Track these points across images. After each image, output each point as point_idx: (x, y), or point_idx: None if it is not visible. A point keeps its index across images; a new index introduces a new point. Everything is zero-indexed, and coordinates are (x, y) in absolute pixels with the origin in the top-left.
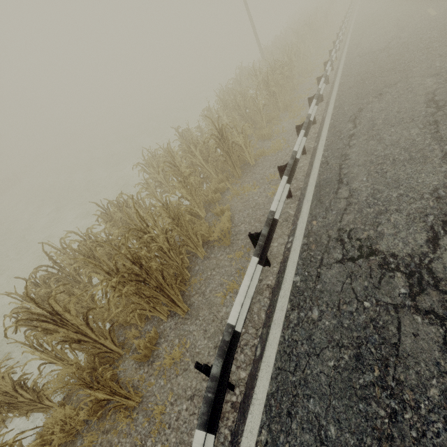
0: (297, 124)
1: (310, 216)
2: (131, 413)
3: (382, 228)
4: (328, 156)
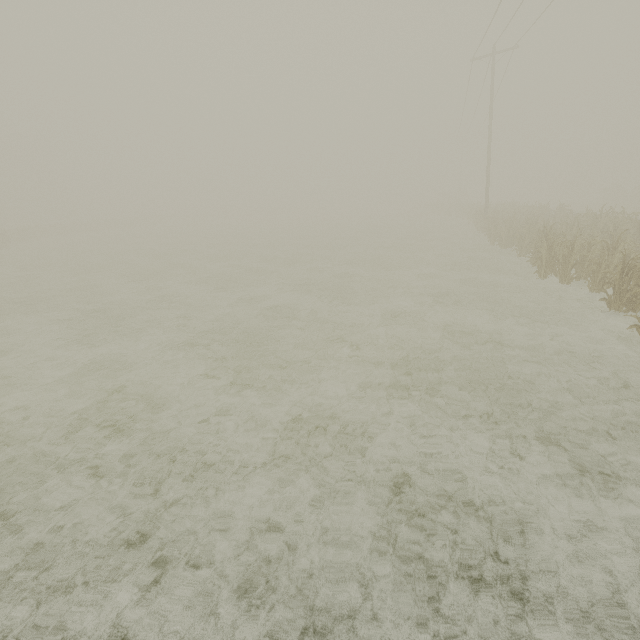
0: None
1: None
2: None
3: None
4: None
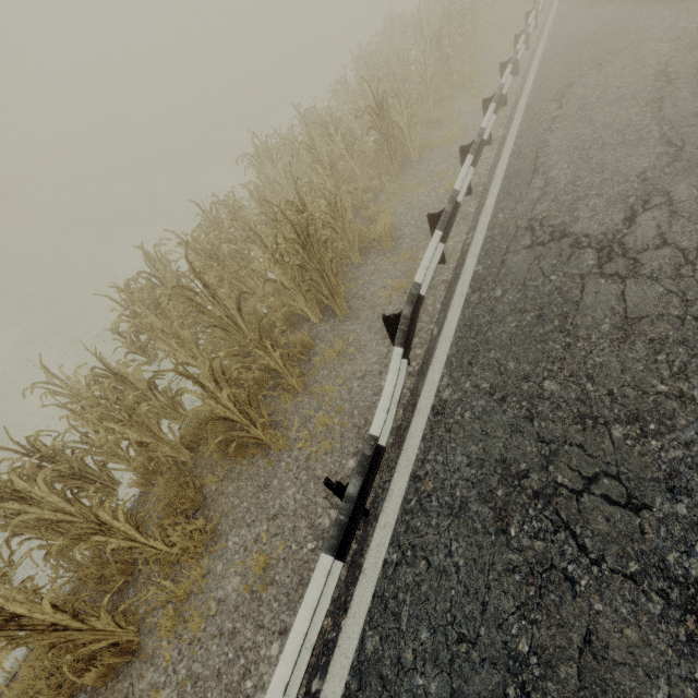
0: (480, 107)
1: (495, 210)
2: (295, 397)
3: (578, 213)
4: (522, 144)
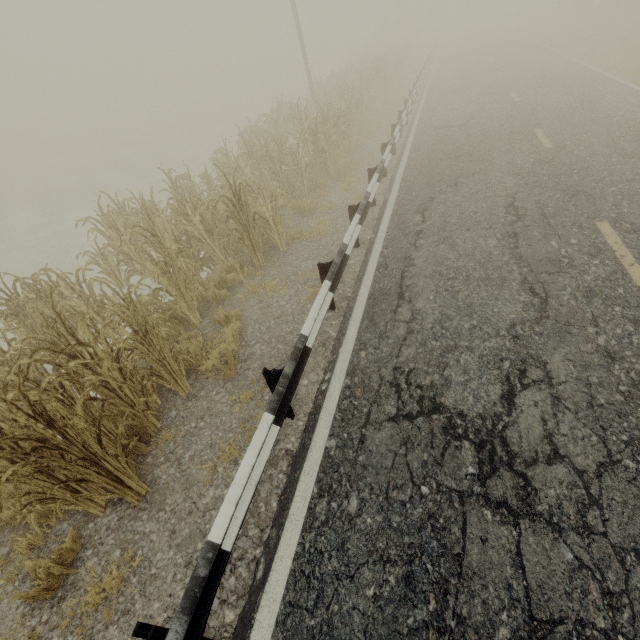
0: (351, 202)
1: (358, 344)
2: None
3: (449, 373)
4: (388, 257)
